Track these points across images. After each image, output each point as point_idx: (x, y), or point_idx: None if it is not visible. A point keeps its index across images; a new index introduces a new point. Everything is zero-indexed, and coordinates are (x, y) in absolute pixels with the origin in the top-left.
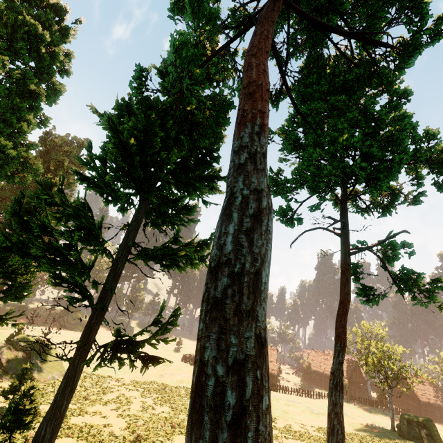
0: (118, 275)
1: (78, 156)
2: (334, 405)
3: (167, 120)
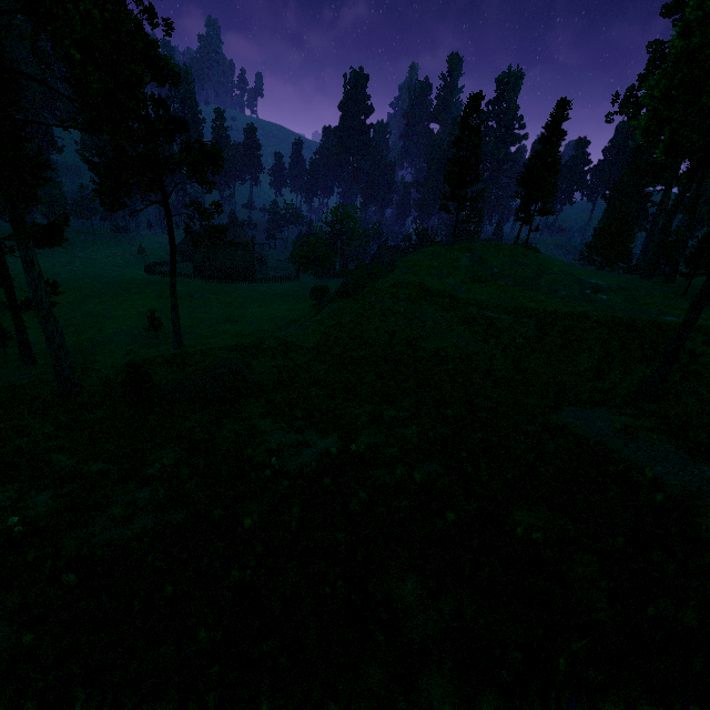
0: (5, 262)
1: None
2: (172, 303)
3: None
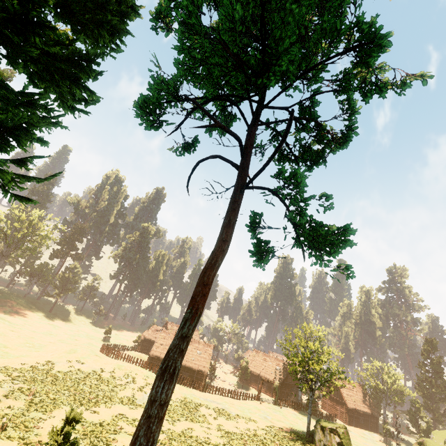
0: None
1: None
2: (151, 404)
3: None
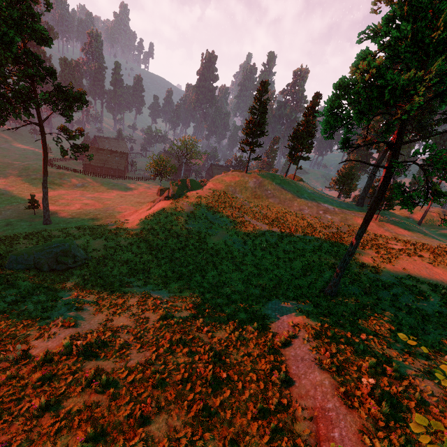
0: None
1: None
2: (43, 193)
3: None
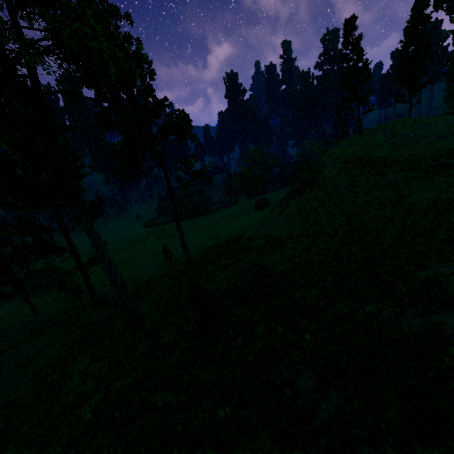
0: (70, 238)
1: None
2: (179, 235)
3: None
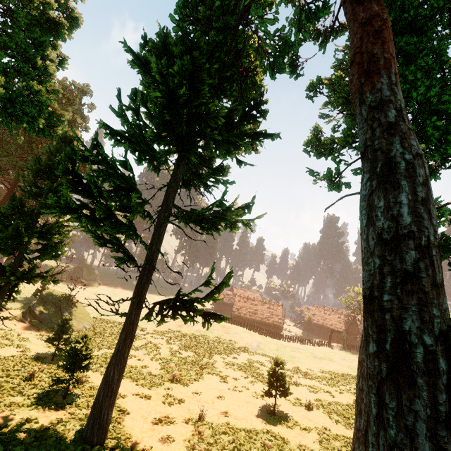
0: (162, 237)
1: (79, 105)
2: None
3: (211, 63)
